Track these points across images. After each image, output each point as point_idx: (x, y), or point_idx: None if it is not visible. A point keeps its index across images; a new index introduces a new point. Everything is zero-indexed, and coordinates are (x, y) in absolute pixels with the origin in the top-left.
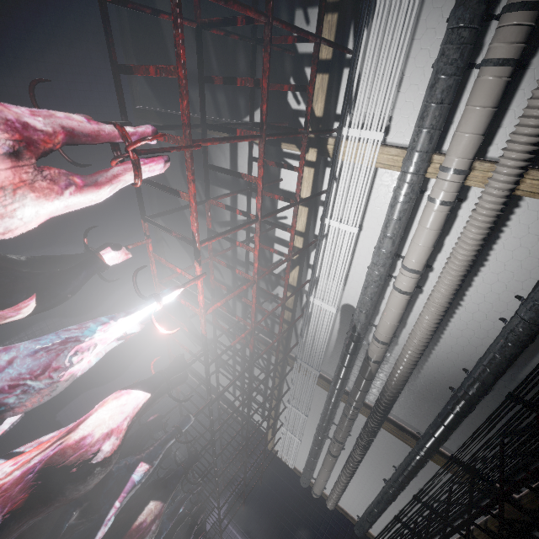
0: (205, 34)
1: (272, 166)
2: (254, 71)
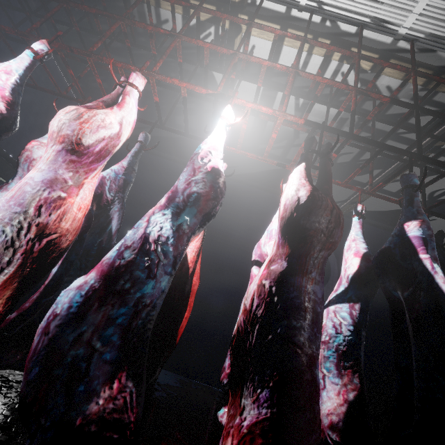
0: (178, 107)
1: (252, 69)
2: (169, 55)
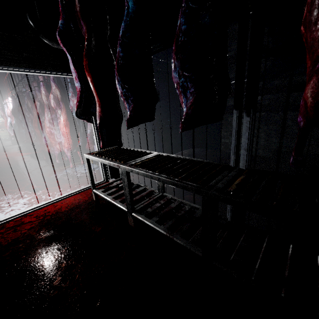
0: None
1: None
2: None
